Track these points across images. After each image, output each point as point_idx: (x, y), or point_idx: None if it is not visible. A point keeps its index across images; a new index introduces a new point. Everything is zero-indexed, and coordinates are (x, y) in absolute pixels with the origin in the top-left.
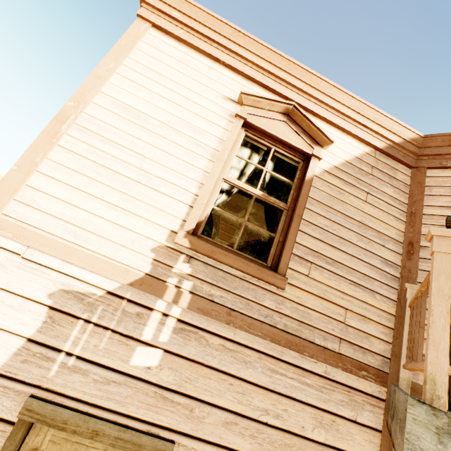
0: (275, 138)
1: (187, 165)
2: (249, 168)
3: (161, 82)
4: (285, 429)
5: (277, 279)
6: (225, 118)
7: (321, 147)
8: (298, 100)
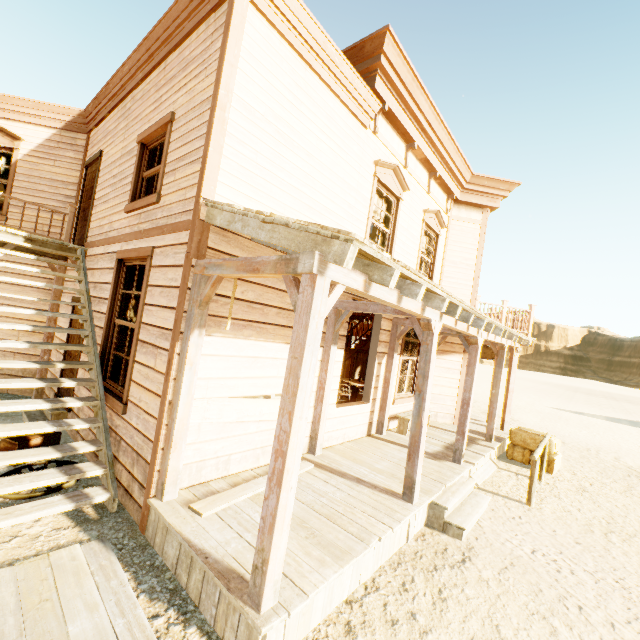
0: None
1: None
2: None
3: None
4: (17, 273)
5: (1, 217)
6: None
7: (20, 141)
8: None
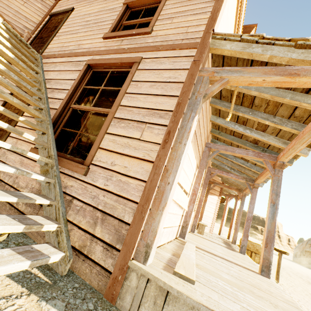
0: None
1: None
2: None
3: None
4: None
5: None
6: None
7: None
8: None
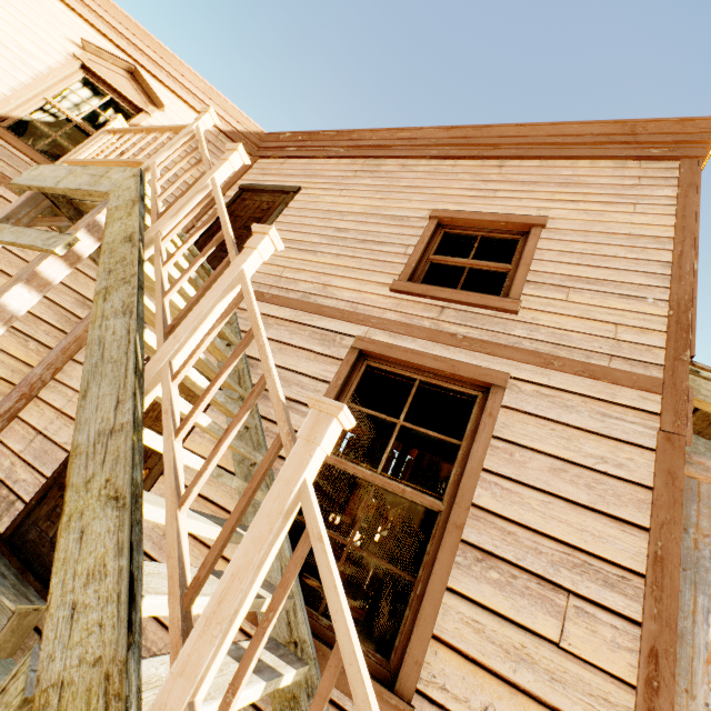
0: (112, 87)
1: (7, 73)
2: (85, 107)
3: (5, 7)
4: (27, 260)
5: None
6: (63, 55)
7: (158, 109)
8: (148, 67)
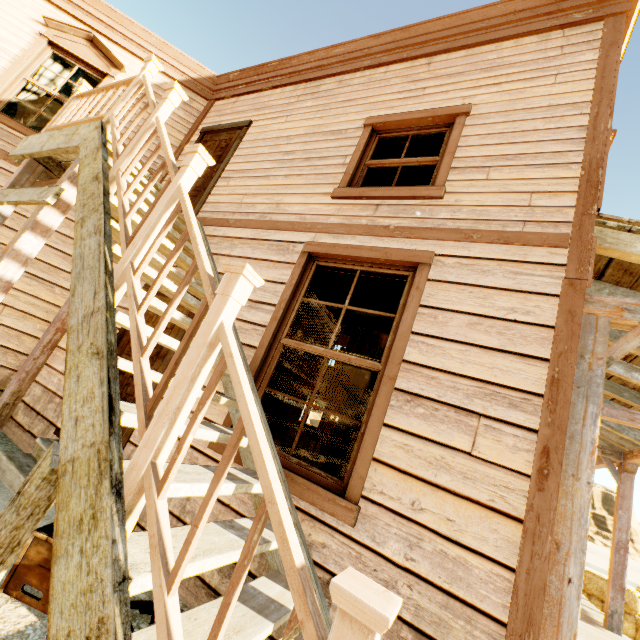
0: (77, 57)
1: None
2: (59, 80)
3: None
4: None
5: None
6: (31, 35)
7: (120, 71)
8: (104, 32)
